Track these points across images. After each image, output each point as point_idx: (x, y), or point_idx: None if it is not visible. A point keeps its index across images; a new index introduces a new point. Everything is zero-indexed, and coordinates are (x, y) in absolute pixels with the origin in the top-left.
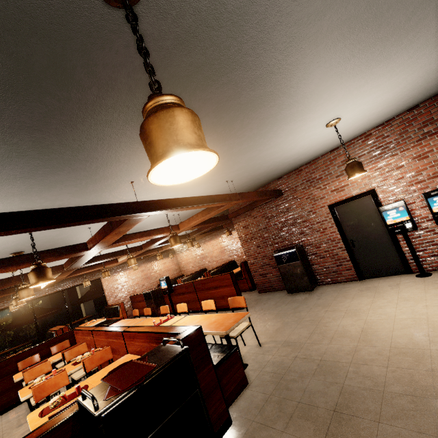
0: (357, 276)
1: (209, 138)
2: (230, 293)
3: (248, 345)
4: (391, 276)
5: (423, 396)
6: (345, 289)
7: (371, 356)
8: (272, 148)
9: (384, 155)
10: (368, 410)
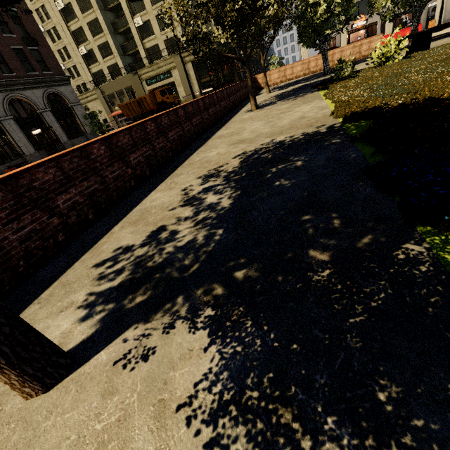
0: None
1: None
2: None
3: None
4: None
5: None
6: None
7: None
8: None
9: None
10: None
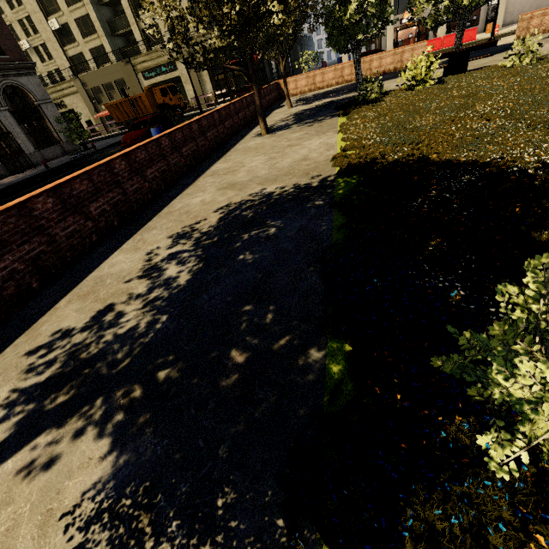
0: None
1: None
2: None
3: None
4: None
5: None
6: None
7: None
8: None
9: None
10: None
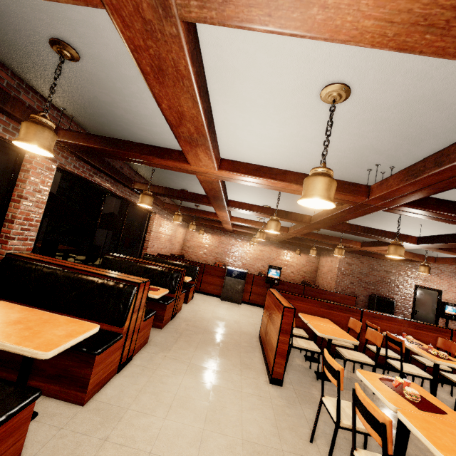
0: None
1: None
2: None
3: None
4: None
5: None
6: None
7: None
8: None
9: (454, 277)
10: None
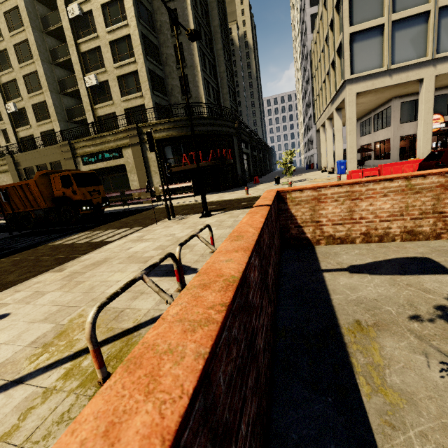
0: None
1: None
2: None
3: None
4: None
5: None
6: None
7: None
8: None
9: None
10: None
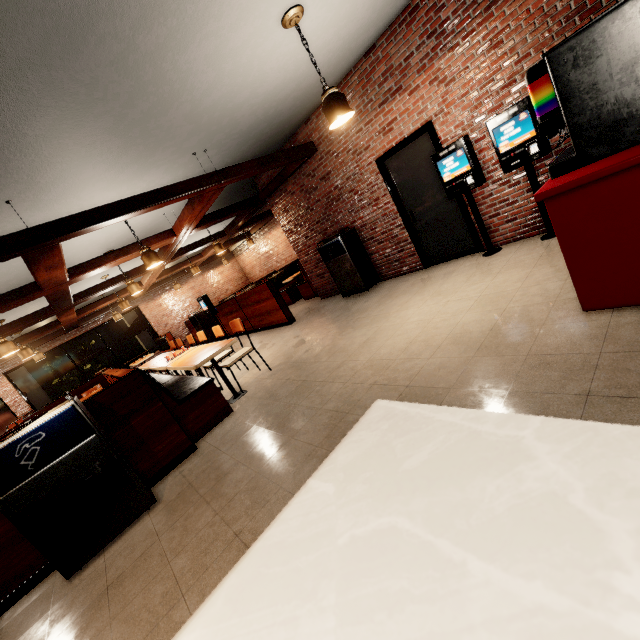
0: (422, 263)
1: (51, 118)
2: (274, 307)
3: (263, 369)
4: (459, 258)
5: (342, 411)
6: (400, 285)
7: (345, 372)
8: (215, 91)
9: (440, 49)
10: (294, 428)
